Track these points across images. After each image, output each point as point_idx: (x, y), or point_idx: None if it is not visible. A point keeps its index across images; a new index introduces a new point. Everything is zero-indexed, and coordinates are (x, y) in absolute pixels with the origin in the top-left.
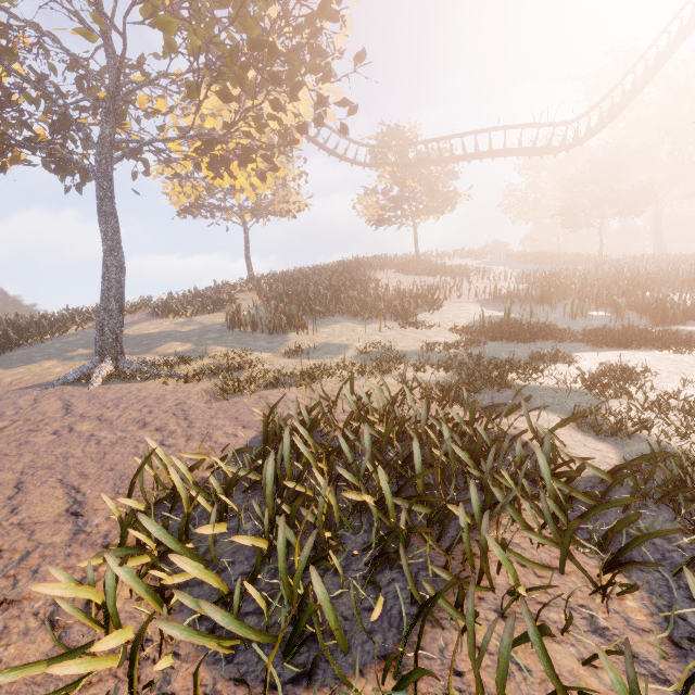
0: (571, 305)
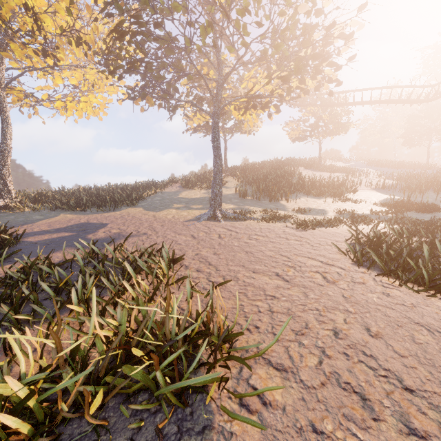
0: None
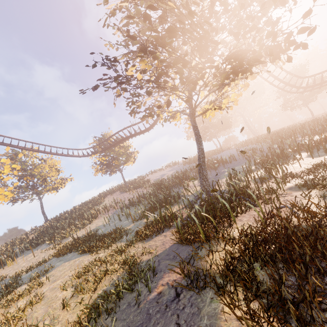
0: (118, 215)
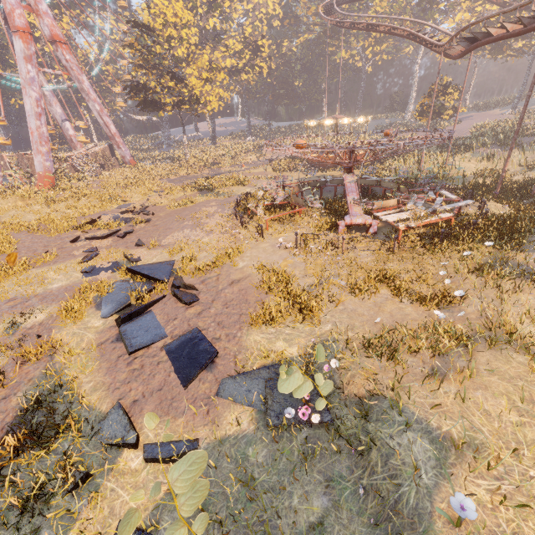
0: None
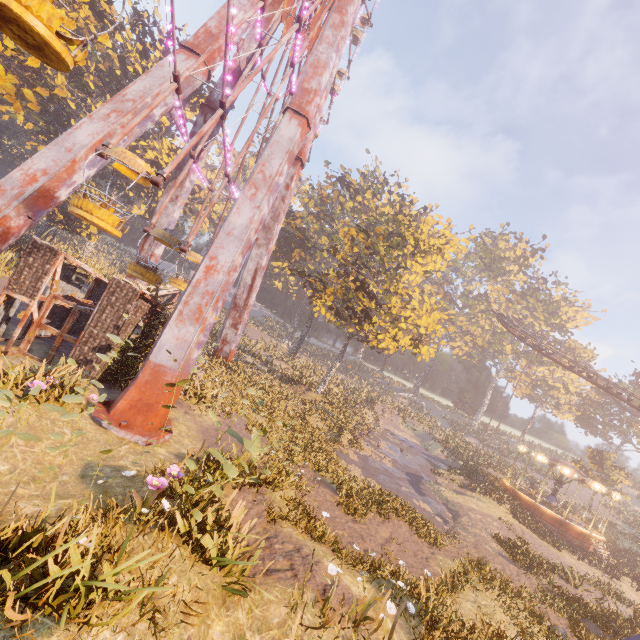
0: None
